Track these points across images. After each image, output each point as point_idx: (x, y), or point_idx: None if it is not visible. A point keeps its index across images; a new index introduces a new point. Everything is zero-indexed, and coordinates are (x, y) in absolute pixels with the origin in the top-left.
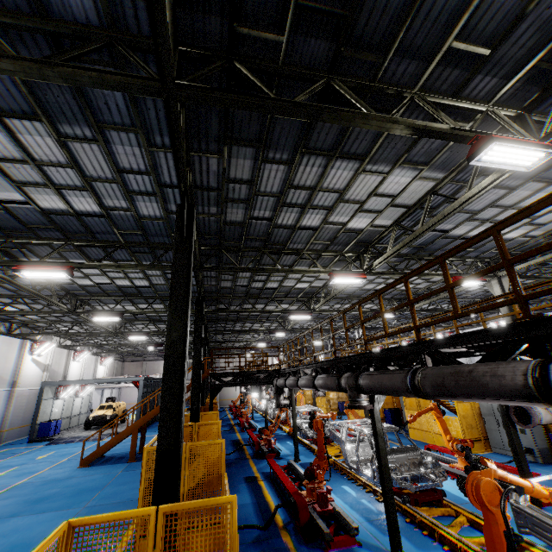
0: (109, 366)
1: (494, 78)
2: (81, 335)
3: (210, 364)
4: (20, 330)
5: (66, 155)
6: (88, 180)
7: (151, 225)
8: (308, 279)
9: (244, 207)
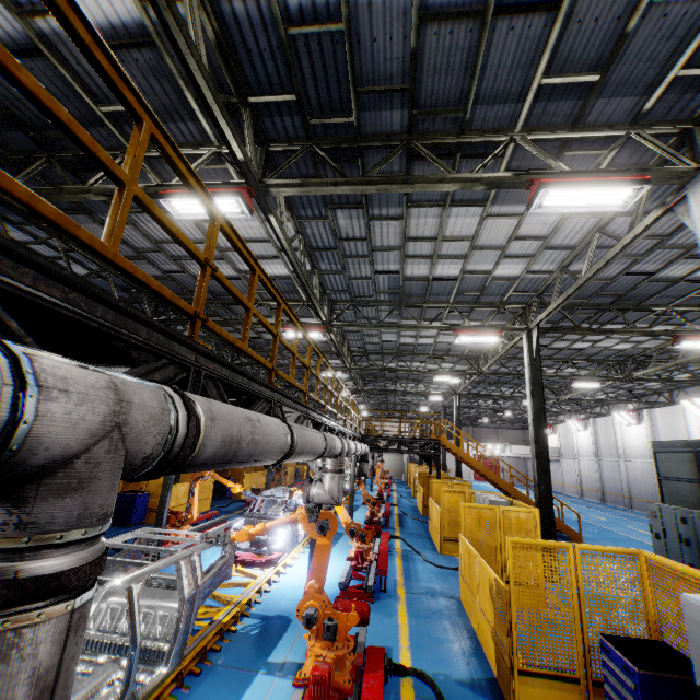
0: None
1: (187, 122)
2: None
3: None
4: None
5: None
6: None
7: (99, 283)
8: None
9: (147, 262)
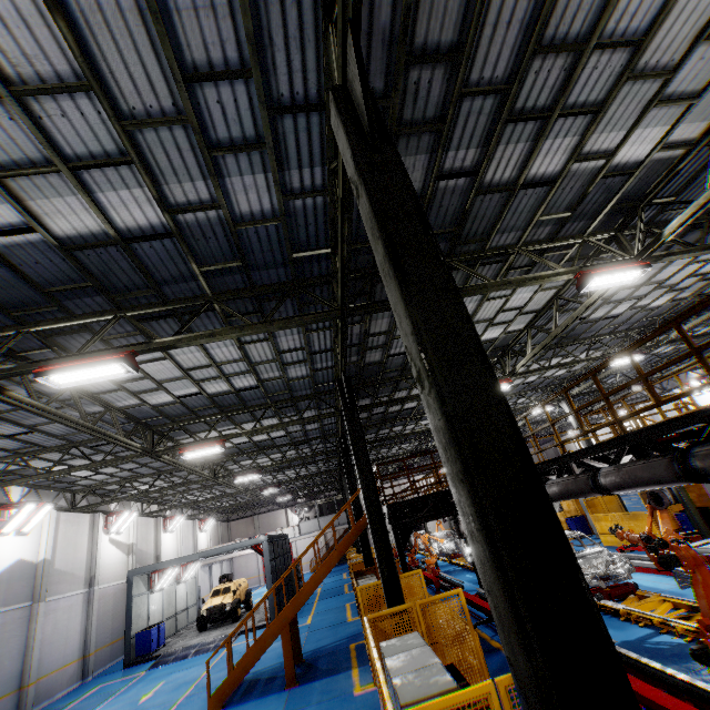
0: (212, 532)
1: None
2: (168, 493)
3: (342, 502)
4: (86, 501)
5: (68, 42)
6: (127, 126)
7: (255, 241)
8: (504, 318)
9: (429, 146)
